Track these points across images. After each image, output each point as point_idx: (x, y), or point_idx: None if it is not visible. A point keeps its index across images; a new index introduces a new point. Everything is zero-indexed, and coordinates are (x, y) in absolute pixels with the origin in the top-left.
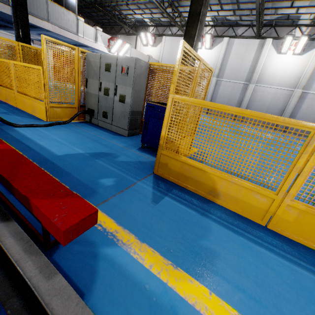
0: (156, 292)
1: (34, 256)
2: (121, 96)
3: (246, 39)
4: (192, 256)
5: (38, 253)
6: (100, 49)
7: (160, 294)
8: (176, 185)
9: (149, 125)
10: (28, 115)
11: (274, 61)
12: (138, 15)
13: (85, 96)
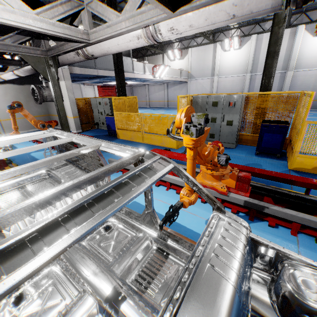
0: None
1: None
2: (229, 121)
3: None
4: None
5: None
6: (147, 78)
7: None
8: (313, 174)
9: (264, 138)
10: (160, 147)
11: (311, 45)
12: None
13: None
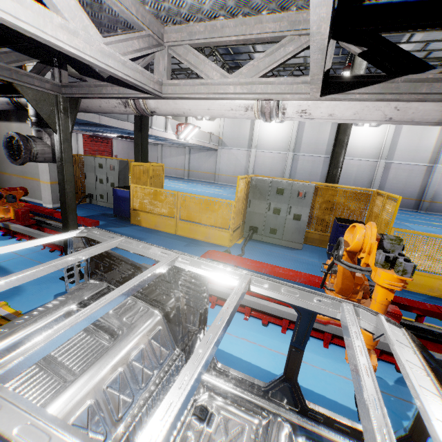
0: None
1: None
2: (297, 215)
3: None
4: None
5: None
6: (169, 138)
7: None
8: None
9: None
10: (204, 243)
11: (353, 133)
12: None
13: (247, 214)
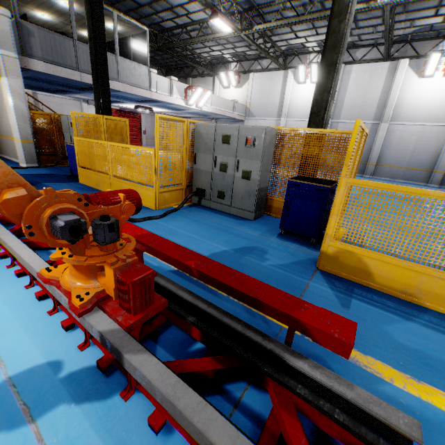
0: (415, 406)
1: (320, 370)
2: (246, 172)
3: (369, 63)
4: (427, 369)
5: (321, 367)
6: (175, 103)
7: (420, 408)
8: (354, 282)
9: (292, 207)
10: None
11: (415, 89)
12: (216, 51)
13: (193, 173)
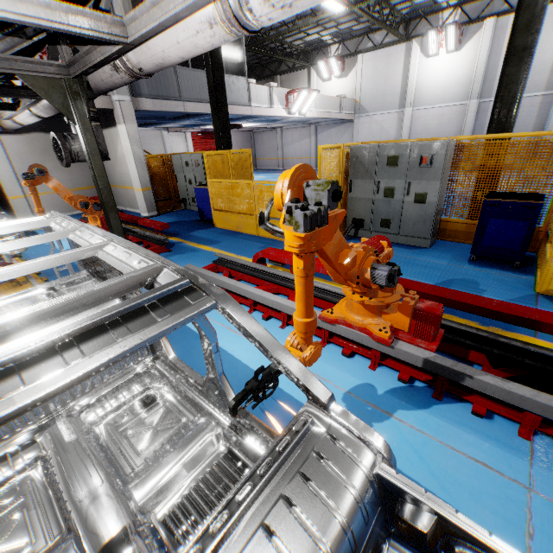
0: None
1: None
2: (420, 195)
3: None
4: None
5: None
6: (277, 115)
7: None
8: None
9: (488, 229)
10: None
11: None
12: (313, 35)
13: (348, 203)
